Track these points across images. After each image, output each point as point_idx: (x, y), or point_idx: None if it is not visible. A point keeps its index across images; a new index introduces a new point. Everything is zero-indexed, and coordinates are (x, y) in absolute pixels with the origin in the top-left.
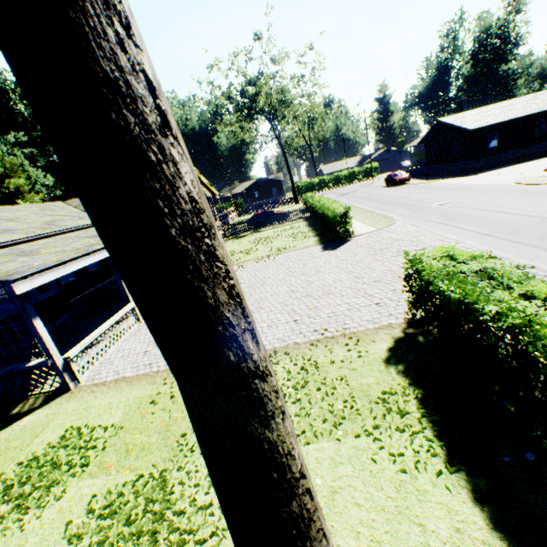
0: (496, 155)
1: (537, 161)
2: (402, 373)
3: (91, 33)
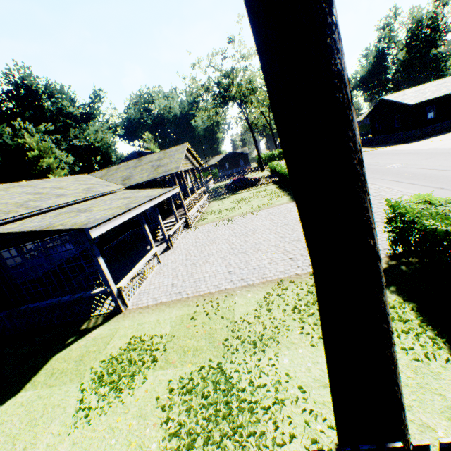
0: (434, 124)
1: None
2: (395, 293)
3: (336, 51)
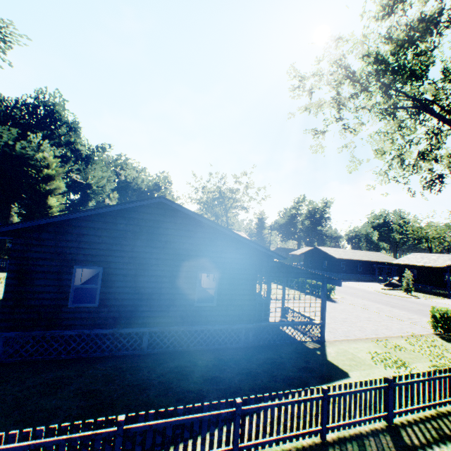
0: (344, 273)
1: (367, 283)
2: None
3: None
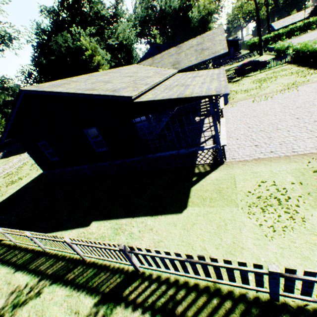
0: None
1: None
2: None
3: None
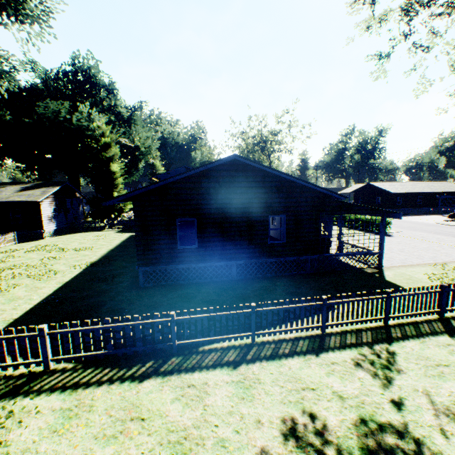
0: (400, 208)
1: (426, 216)
2: None
3: None
